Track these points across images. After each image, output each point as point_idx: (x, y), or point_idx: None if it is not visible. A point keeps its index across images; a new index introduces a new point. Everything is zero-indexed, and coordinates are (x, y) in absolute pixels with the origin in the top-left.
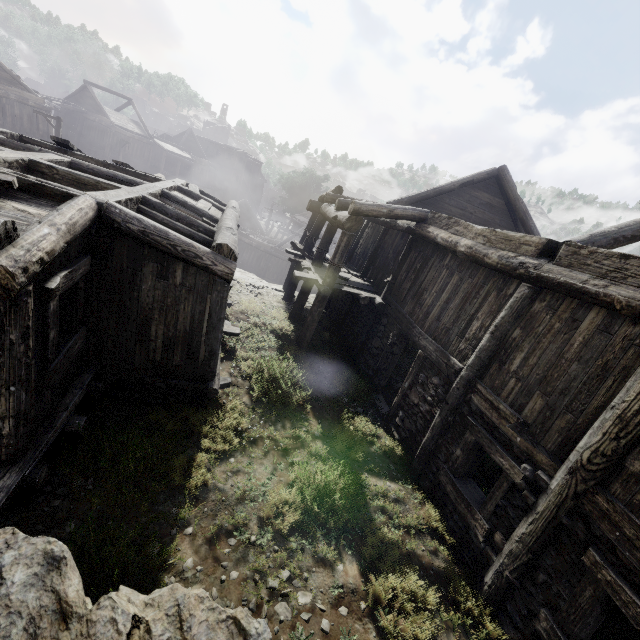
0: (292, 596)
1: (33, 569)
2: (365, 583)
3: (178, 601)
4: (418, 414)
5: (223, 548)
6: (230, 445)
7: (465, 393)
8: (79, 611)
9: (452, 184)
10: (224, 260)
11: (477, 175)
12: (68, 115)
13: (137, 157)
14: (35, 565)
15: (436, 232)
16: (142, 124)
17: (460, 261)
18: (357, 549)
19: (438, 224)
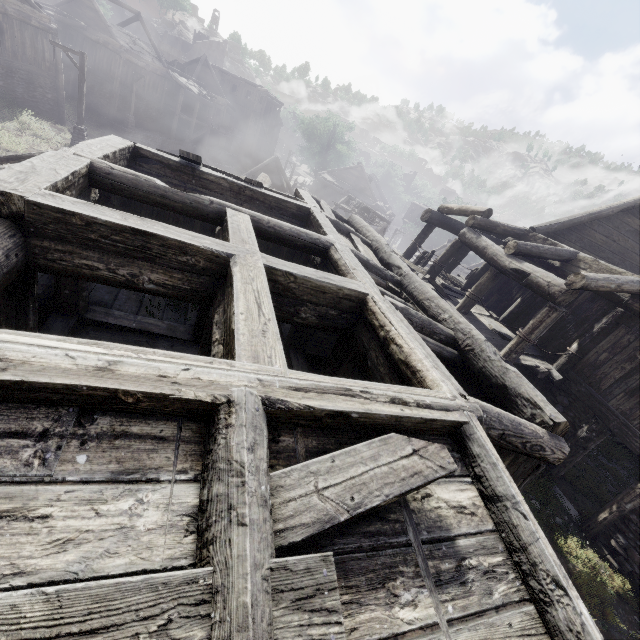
0: None
1: None
2: None
3: None
4: None
5: None
6: None
7: None
8: None
9: (611, 210)
10: (560, 443)
11: None
12: (62, 30)
13: (149, 93)
14: None
15: None
16: (154, 49)
17: None
18: None
19: None
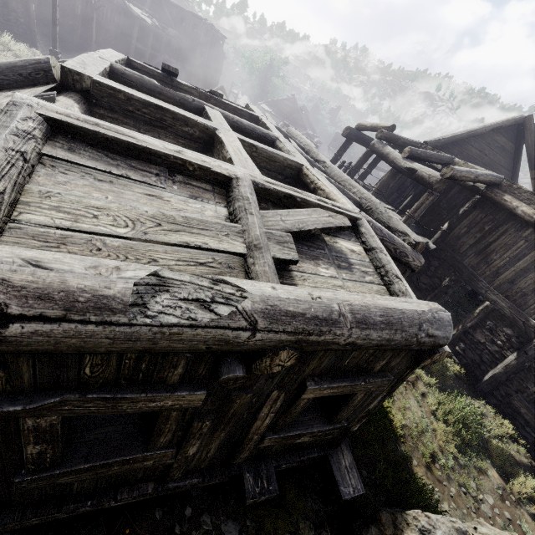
0: (484, 499)
1: None
2: (504, 482)
3: None
4: (484, 351)
5: (436, 472)
6: None
7: None
8: None
9: (484, 129)
10: (419, 256)
11: (506, 122)
12: None
13: (107, 22)
14: None
15: (516, 203)
16: None
17: None
18: (488, 458)
19: (517, 195)
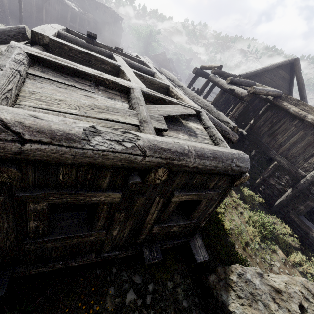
0: (274, 264)
1: (258, 279)
2: (286, 256)
3: (301, 282)
4: (275, 189)
5: (248, 251)
6: (220, 208)
7: (308, 186)
8: (282, 290)
9: (272, 66)
10: (235, 134)
11: (284, 62)
12: None
13: (51, 10)
14: (257, 277)
15: (289, 106)
16: None
17: (305, 125)
18: (277, 244)
19: (290, 102)
